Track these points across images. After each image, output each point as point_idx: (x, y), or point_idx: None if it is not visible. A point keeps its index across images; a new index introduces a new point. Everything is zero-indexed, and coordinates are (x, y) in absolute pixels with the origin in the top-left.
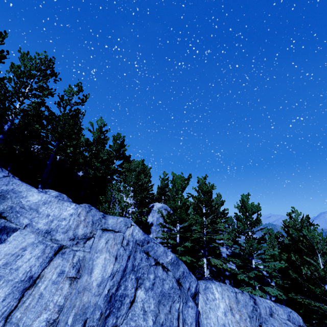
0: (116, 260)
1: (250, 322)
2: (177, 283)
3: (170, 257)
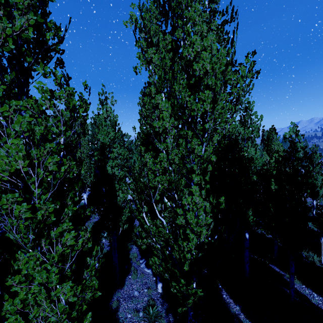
0: None
1: None
2: None
3: None
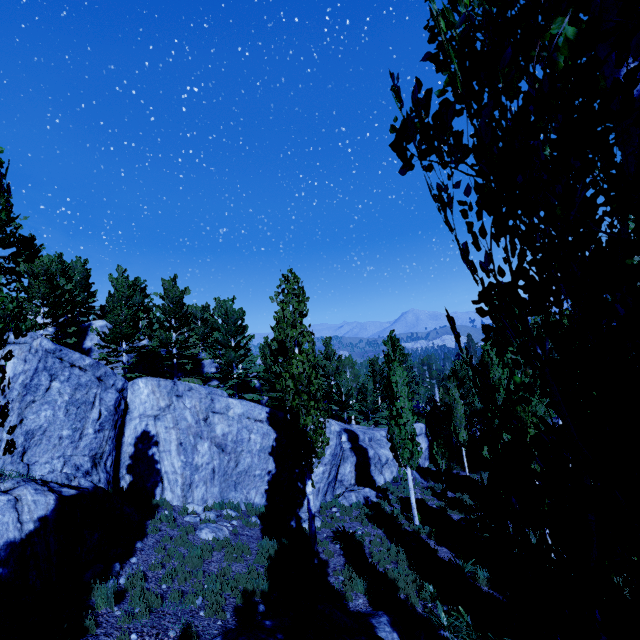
0: (26, 363)
1: (168, 396)
2: (97, 379)
3: (89, 361)
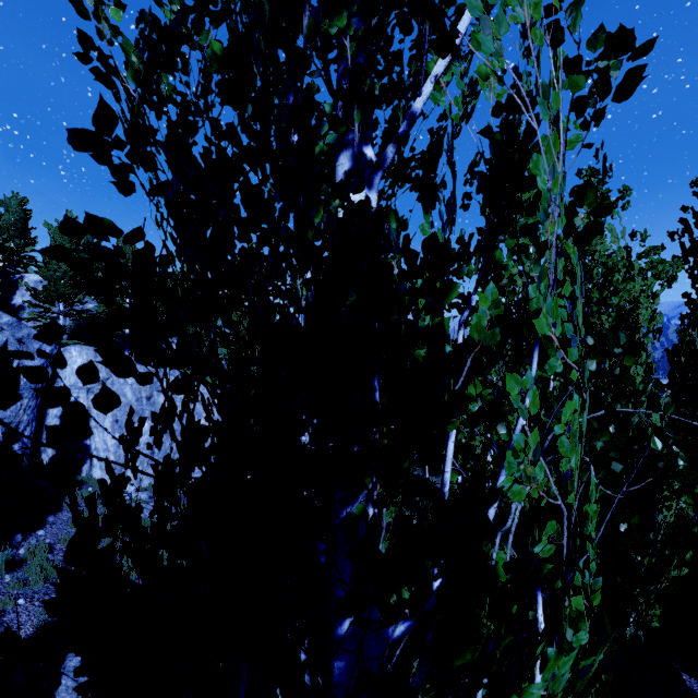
0: None
1: (106, 369)
2: (17, 341)
3: (7, 319)
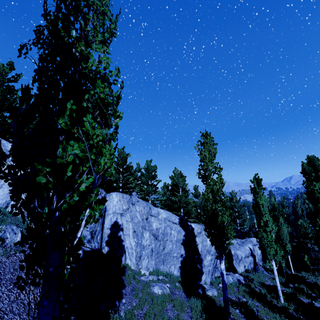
0: None
1: (127, 203)
2: None
3: None
